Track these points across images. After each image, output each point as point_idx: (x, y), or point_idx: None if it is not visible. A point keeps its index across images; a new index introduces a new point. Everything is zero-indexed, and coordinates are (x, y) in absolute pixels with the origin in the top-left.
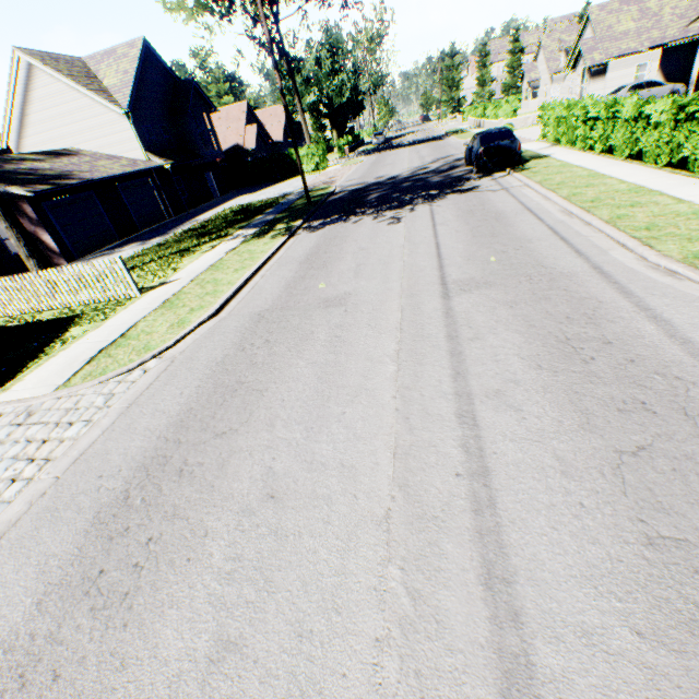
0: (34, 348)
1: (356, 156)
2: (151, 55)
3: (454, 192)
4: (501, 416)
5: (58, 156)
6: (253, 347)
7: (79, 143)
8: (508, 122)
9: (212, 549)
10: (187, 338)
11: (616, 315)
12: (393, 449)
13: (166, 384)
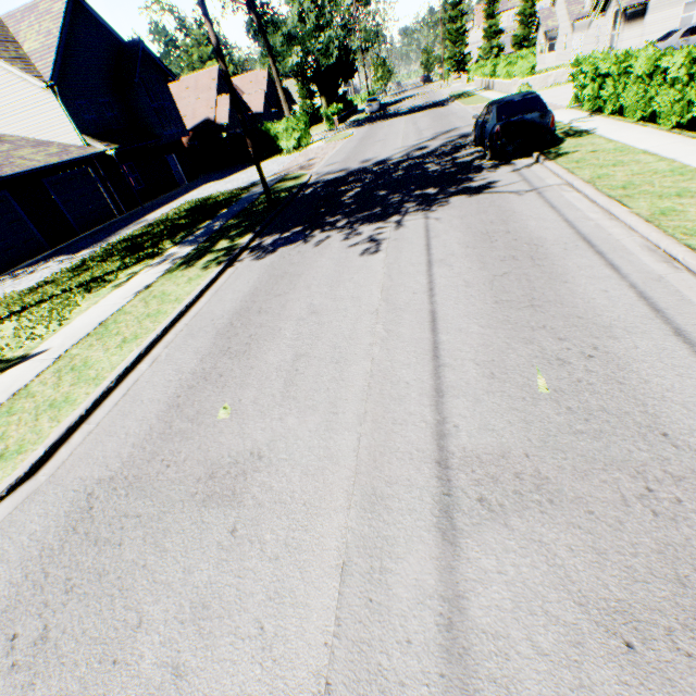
0: None
1: (345, 128)
2: (83, 9)
3: (461, 192)
4: None
5: None
6: (5, 660)
7: (1, 126)
8: (524, 82)
9: None
10: None
11: None
12: None
13: None
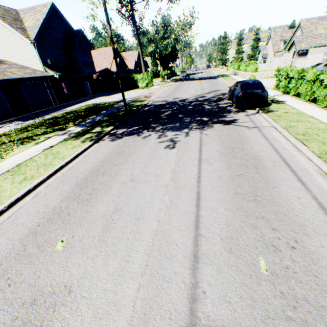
0: None
1: (169, 82)
2: (57, 13)
3: (220, 122)
4: None
5: None
6: None
7: (6, 57)
8: (252, 74)
9: None
10: None
11: None
12: None
13: None
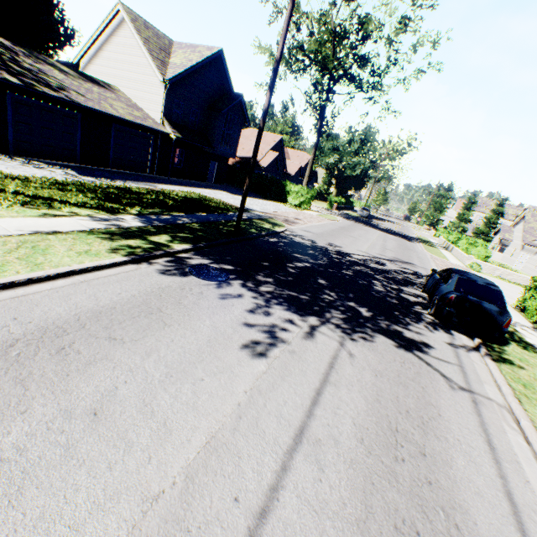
0: None
1: (337, 214)
2: (221, 63)
3: (391, 334)
4: None
5: (90, 81)
6: None
7: (123, 86)
8: (477, 262)
9: None
10: None
11: None
12: None
13: None
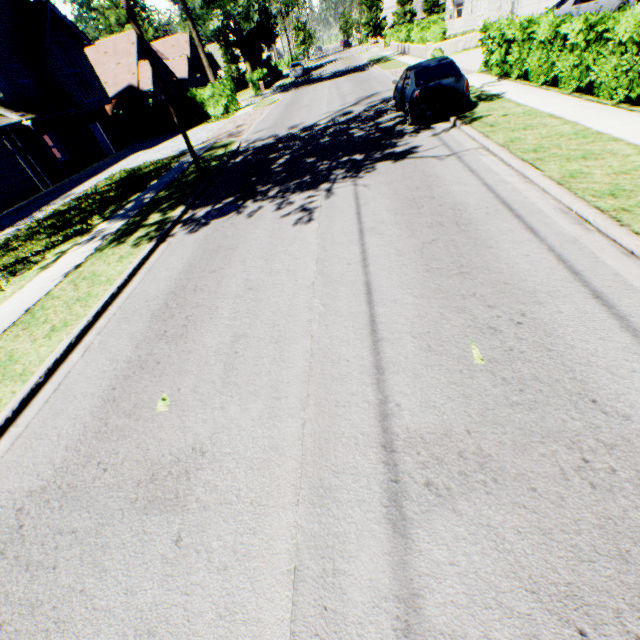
0: None
1: (272, 94)
2: None
3: (386, 158)
4: None
5: None
6: None
7: None
8: (437, 48)
9: None
10: None
11: None
12: None
13: None
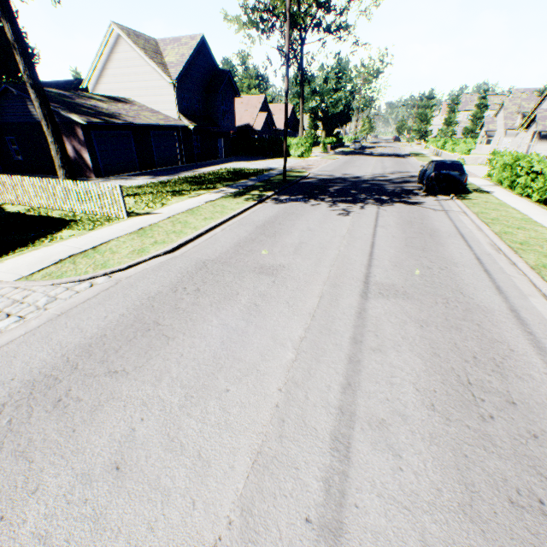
0: (30, 238)
1: (334, 154)
2: (204, 47)
3: (401, 202)
4: (377, 456)
5: (116, 101)
6: (184, 292)
7: (135, 96)
8: (461, 157)
9: (29, 514)
10: (139, 265)
11: (526, 371)
12: (255, 454)
13: (99, 304)
